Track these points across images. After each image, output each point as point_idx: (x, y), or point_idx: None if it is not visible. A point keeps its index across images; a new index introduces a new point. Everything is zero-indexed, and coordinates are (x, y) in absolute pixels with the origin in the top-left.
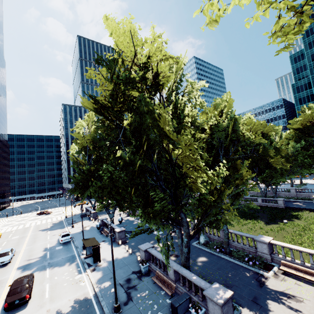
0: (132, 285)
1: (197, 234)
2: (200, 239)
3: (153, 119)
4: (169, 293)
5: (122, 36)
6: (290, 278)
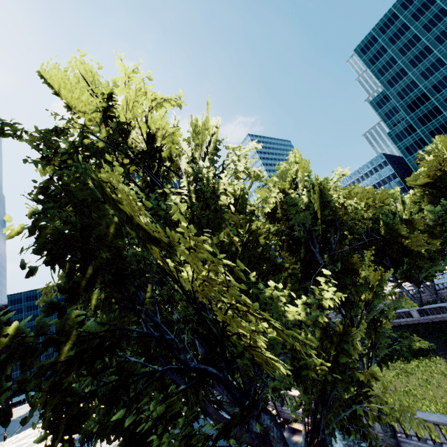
0: None
1: None
2: (333, 443)
3: (115, 208)
4: None
5: (77, 91)
6: None
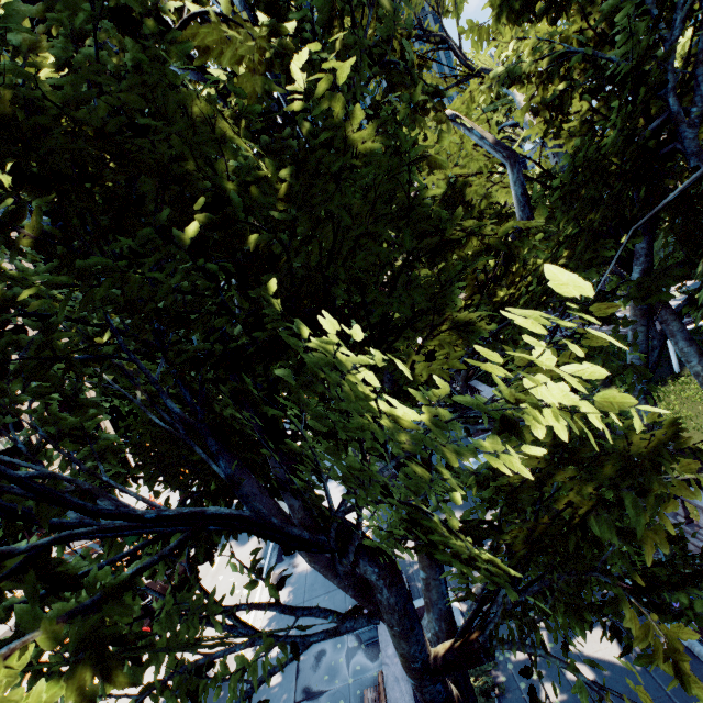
0: (318, 686)
1: None
2: None
3: None
4: None
5: None
6: None
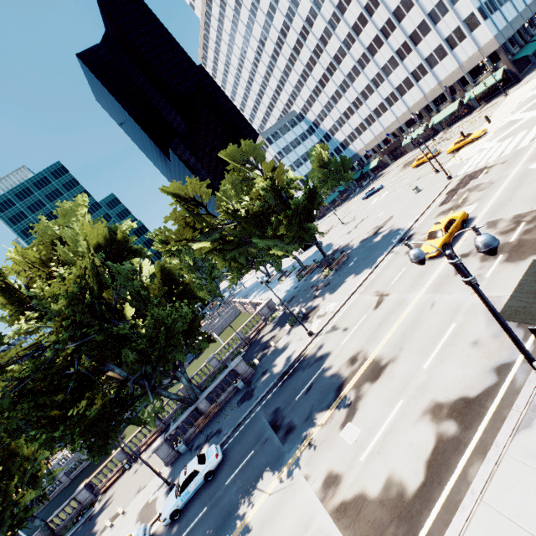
0: None
1: None
2: None
3: None
4: None
5: None
6: (109, 490)
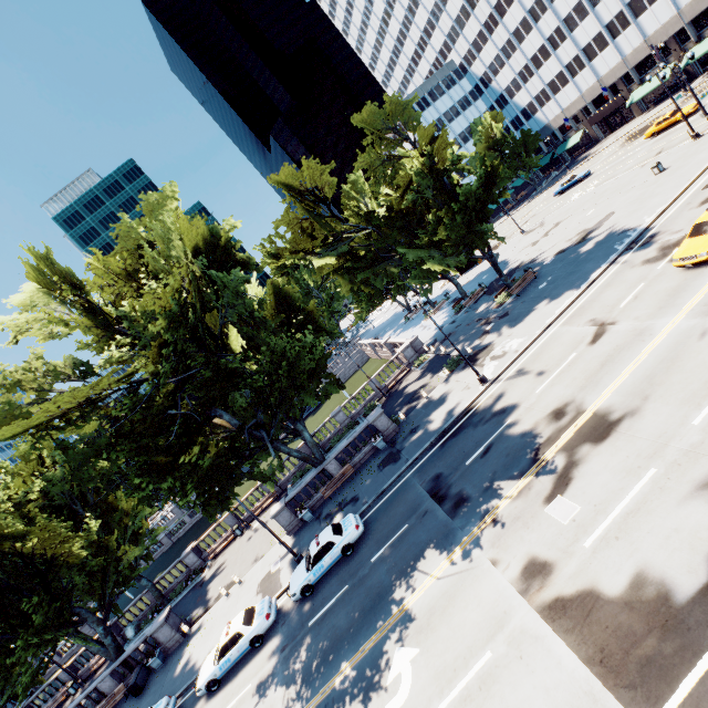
0: None
1: (122, 638)
2: (128, 635)
3: None
4: (121, 696)
5: None
6: (219, 556)
